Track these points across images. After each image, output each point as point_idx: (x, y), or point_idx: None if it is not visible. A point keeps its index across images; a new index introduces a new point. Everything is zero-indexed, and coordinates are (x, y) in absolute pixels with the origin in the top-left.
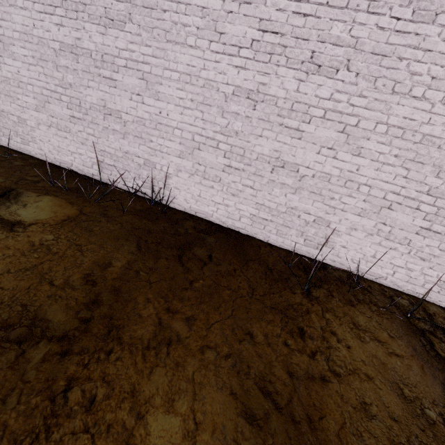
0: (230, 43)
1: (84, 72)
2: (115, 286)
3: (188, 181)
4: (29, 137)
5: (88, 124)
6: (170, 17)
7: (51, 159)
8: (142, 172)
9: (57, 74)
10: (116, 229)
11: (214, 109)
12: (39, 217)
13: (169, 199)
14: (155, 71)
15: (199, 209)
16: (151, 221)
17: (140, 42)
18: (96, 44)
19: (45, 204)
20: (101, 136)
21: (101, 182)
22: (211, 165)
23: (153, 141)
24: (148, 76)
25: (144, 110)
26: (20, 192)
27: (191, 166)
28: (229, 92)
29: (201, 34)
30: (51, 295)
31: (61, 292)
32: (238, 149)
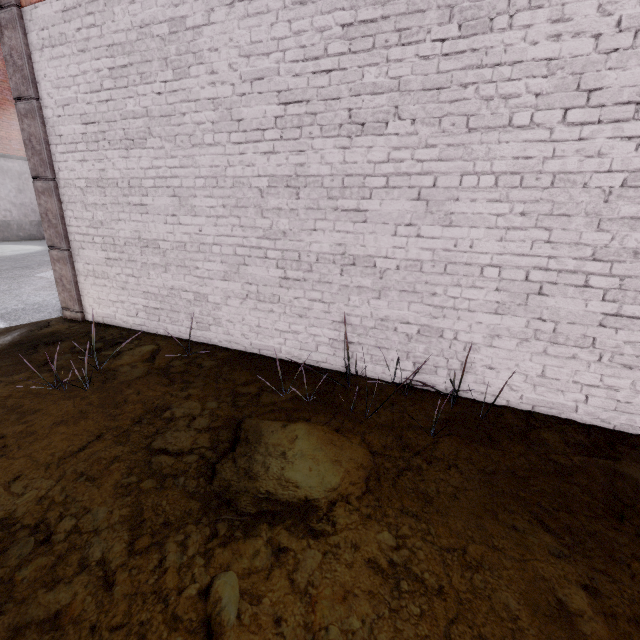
0: (614, 101)
1: (308, 210)
2: None
3: (516, 353)
4: (210, 318)
5: (312, 286)
6: (476, 93)
7: (244, 346)
8: (413, 346)
9: (261, 221)
10: (462, 484)
11: (577, 220)
12: (328, 484)
13: (471, 387)
14: (444, 183)
15: (541, 400)
16: (487, 445)
17: (414, 144)
18: (332, 165)
19: (307, 444)
20: (336, 300)
21: (349, 376)
22: (571, 319)
23: (438, 294)
24: (430, 192)
25: (421, 246)
26: (256, 426)
27: (522, 325)
28: (614, 185)
29: (546, 102)
30: None
31: None
32: (637, 281)
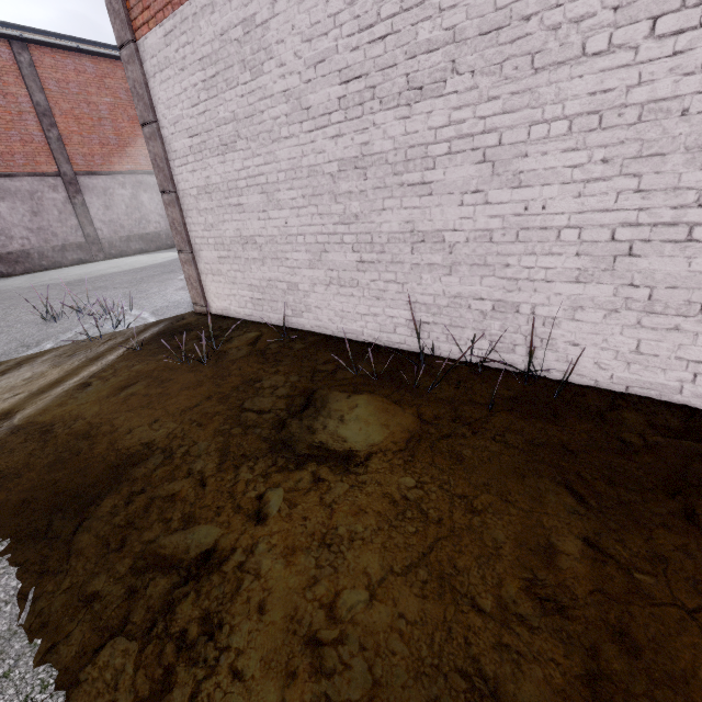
0: None
1: (376, 190)
2: (609, 620)
3: (603, 326)
4: (302, 306)
5: (386, 267)
6: (540, 24)
7: (331, 331)
8: (489, 324)
9: (336, 207)
10: (500, 451)
11: (674, 158)
12: (372, 440)
13: (553, 366)
14: (510, 138)
15: (636, 380)
16: (548, 421)
17: (475, 100)
18: (395, 139)
19: (365, 411)
20: (409, 280)
21: (420, 355)
22: (671, 282)
23: (511, 265)
24: (495, 151)
25: (490, 214)
26: (325, 396)
27: (610, 294)
28: None
29: (627, 15)
30: (495, 643)
31: (511, 637)
32: None
